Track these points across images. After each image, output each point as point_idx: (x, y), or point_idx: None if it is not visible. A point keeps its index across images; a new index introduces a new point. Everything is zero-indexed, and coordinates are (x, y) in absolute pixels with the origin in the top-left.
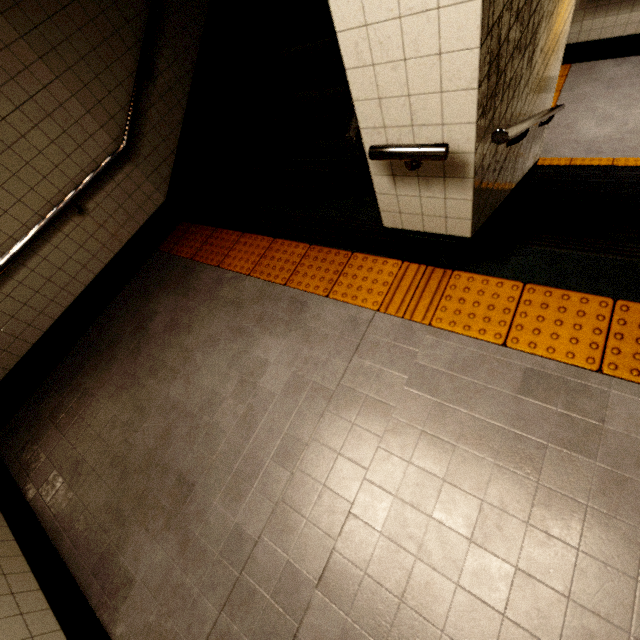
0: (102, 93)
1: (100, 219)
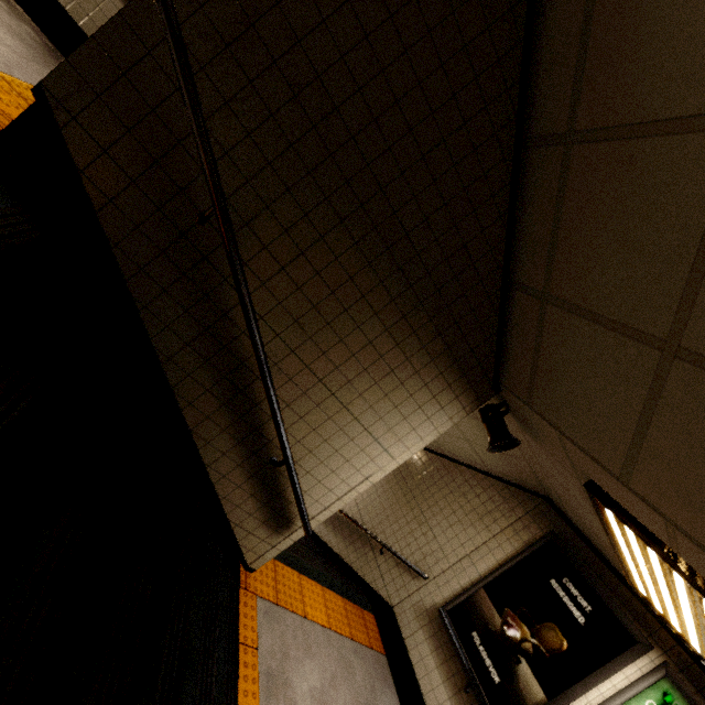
0: None
1: None
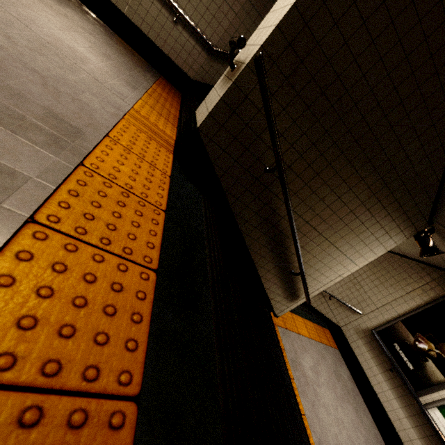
0: None
1: (173, 34)
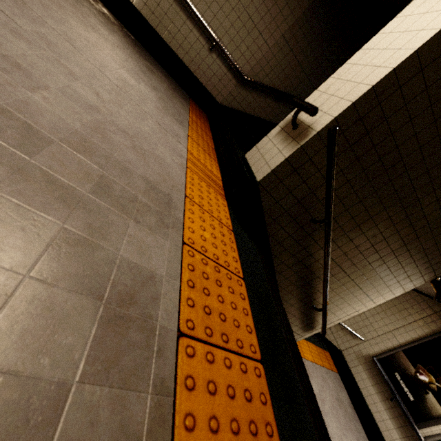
0: (266, 72)
1: (207, 61)
